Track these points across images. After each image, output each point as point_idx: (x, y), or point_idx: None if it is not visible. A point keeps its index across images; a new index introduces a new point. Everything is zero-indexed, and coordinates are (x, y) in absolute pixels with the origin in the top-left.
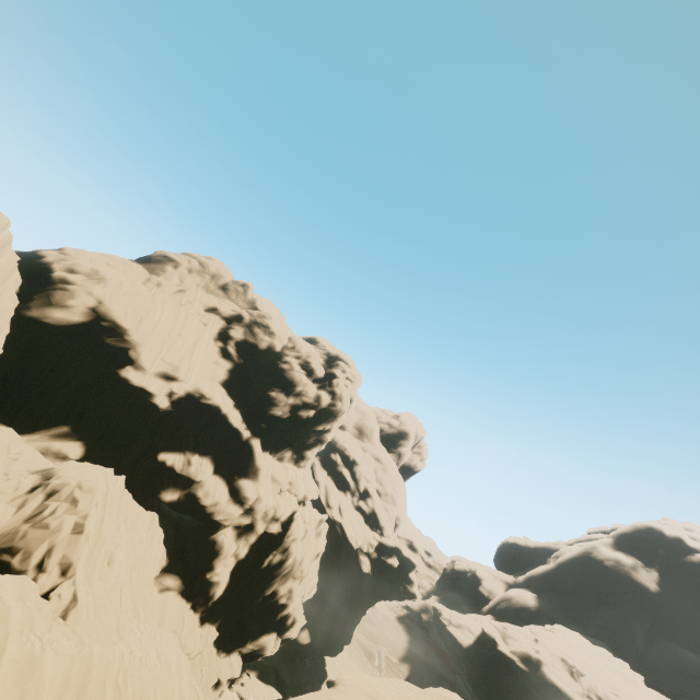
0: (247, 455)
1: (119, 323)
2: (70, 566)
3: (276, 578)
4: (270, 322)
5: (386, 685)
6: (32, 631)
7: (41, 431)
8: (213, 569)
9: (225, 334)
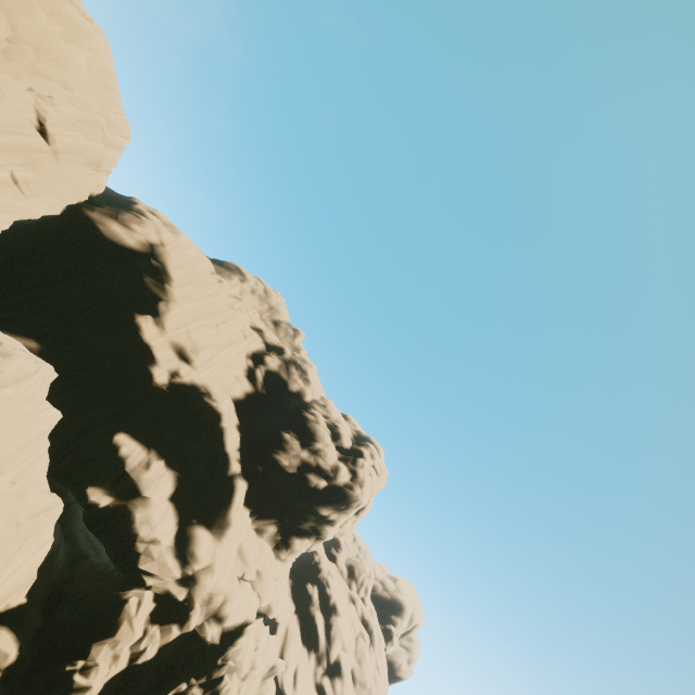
0: (223, 497)
1: (169, 269)
2: None
3: None
4: (310, 369)
5: None
6: None
7: (4, 332)
8: (84, 658)
9: (260, 357)
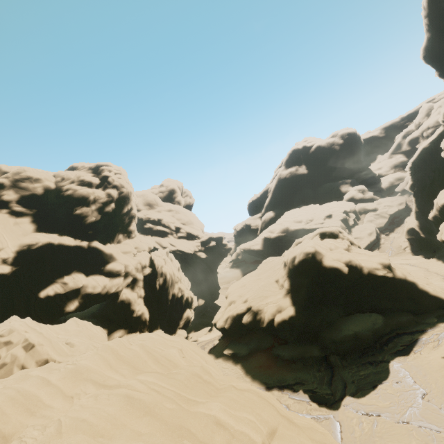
0: (97, 253)
1: None
2: (47, 361)
3: (168, 289)
4: (27, 173)
5: (245, 278)
6: (57, 369)
7: None
8: (134, 311)
9: (1, 202)
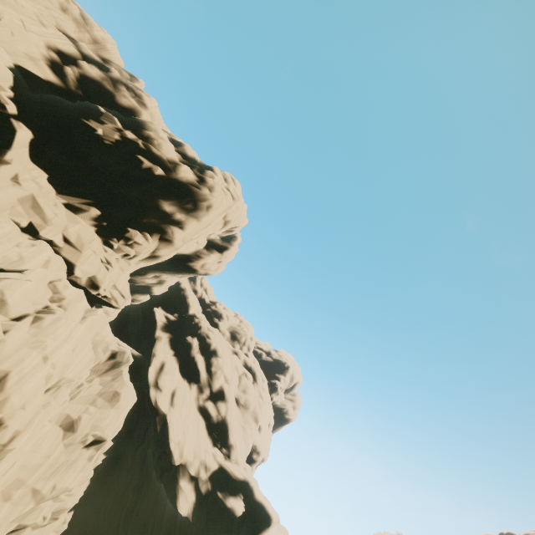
0: None
1: None
2: None
3: None
4: (147, 97)
5: None
6: None
7: None
8: None
9: (72, 60)
